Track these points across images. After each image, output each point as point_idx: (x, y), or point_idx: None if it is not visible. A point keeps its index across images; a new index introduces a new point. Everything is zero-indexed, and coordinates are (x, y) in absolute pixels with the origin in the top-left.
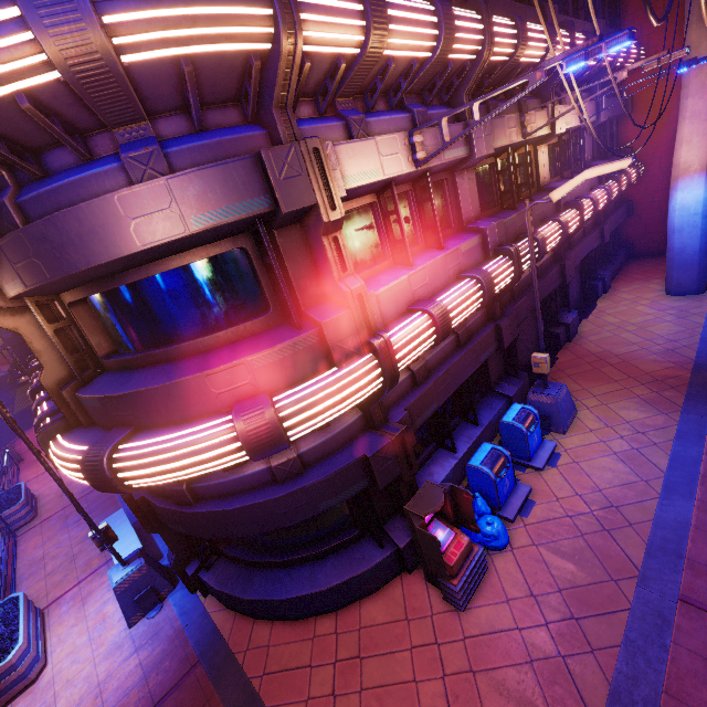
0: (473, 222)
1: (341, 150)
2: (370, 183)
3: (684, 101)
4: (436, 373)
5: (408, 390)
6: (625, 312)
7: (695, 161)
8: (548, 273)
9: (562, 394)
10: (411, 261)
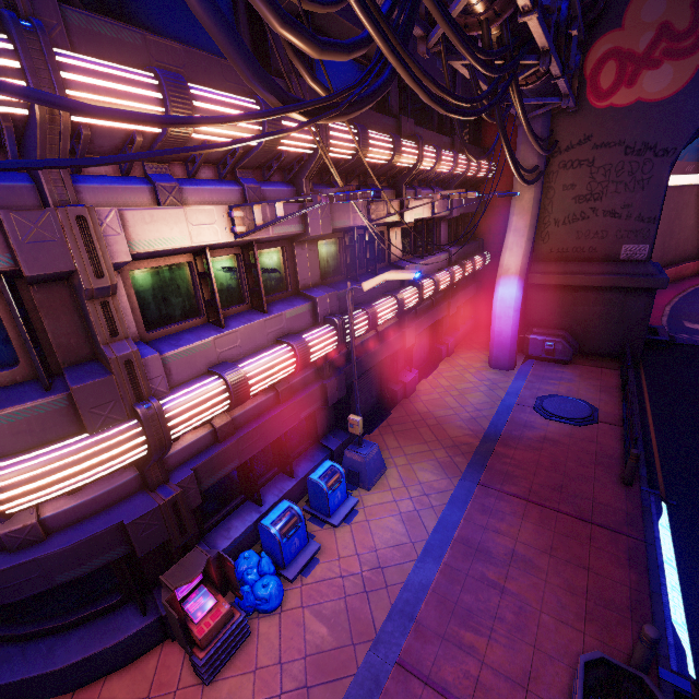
0: (310, 289)
1: (135, 215)
2: (173, 249)
3: (512, 216)
4: (244, 430)
5: (207, 446)
6: (456, 377)
7: (513, 266)
8: (389, 338)
9: (372, 454)
10: (223, 323)
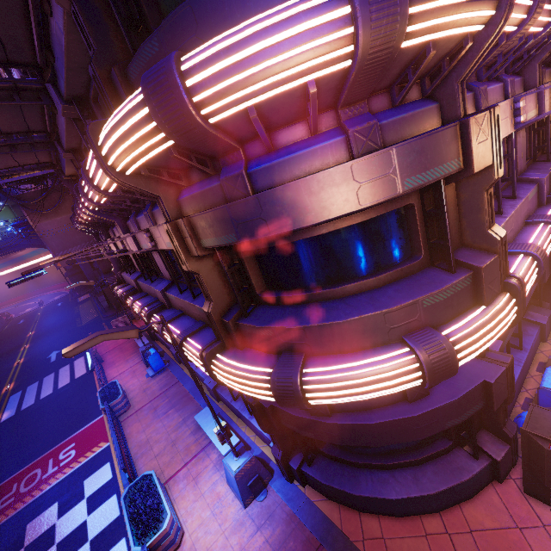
0: (524, 174)
1: None
2: None
3: None
4: None
5: None
6: None
7: None
8: None
9: None
10: (501, 209)
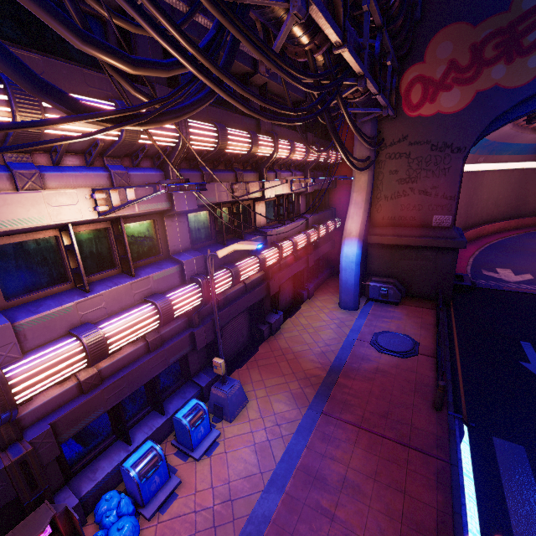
0: (179, 253)
1: None
2: (30, 227)
3: (352, 193)
4: (110, 380)
5: (71, 398)
6: (313, 316)
7: (354, 230)
8: (255, 288)
9: (234, 390)
10: (87, 288)
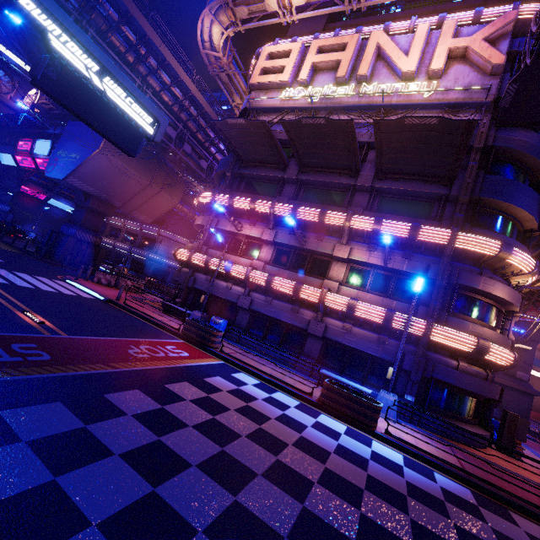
0: None
1: None
2: None
3: None
4: None
5: None
6: None
7: None
8: None
9: None
10: None
